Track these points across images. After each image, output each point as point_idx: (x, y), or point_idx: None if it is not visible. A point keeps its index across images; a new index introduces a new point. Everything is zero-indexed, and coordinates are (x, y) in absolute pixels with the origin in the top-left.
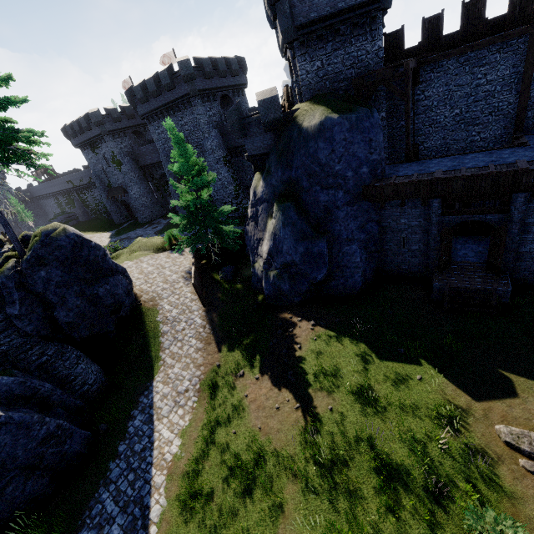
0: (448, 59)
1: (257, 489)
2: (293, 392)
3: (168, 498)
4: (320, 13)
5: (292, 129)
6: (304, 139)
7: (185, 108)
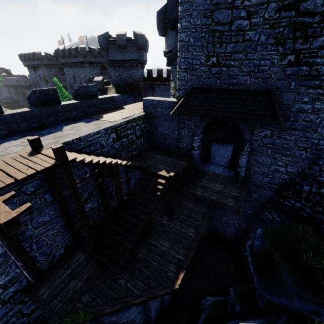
0: (161, 85)
1: None
2: None
3: None
4: (118, 58)
5: (105, 94)
6: None
7: (81, 67)
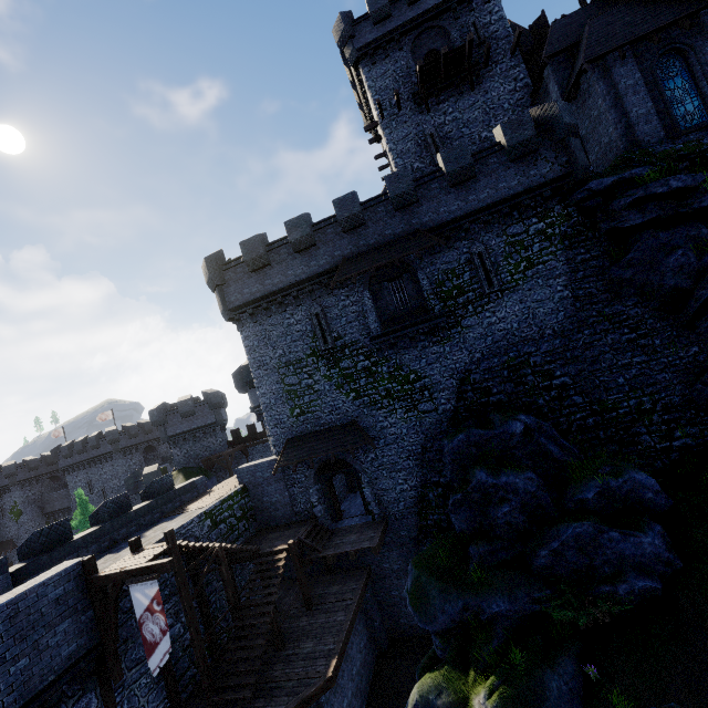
0: (259, 445)
1: None
2: None
3: None
4: (183, 430)
5: None
6: None
7: (107, 461)
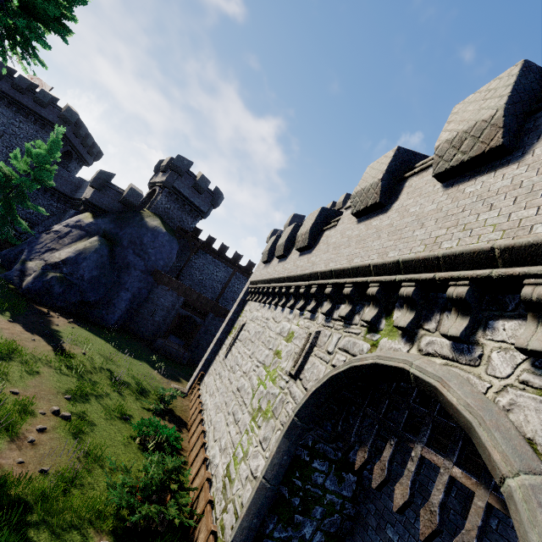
0: (210, 255)
1: (14, 361)
2: (50, 339)
3: None
4: (184, 193)
5: (137, 215)
6: (141, 224)
7: (35, 123)
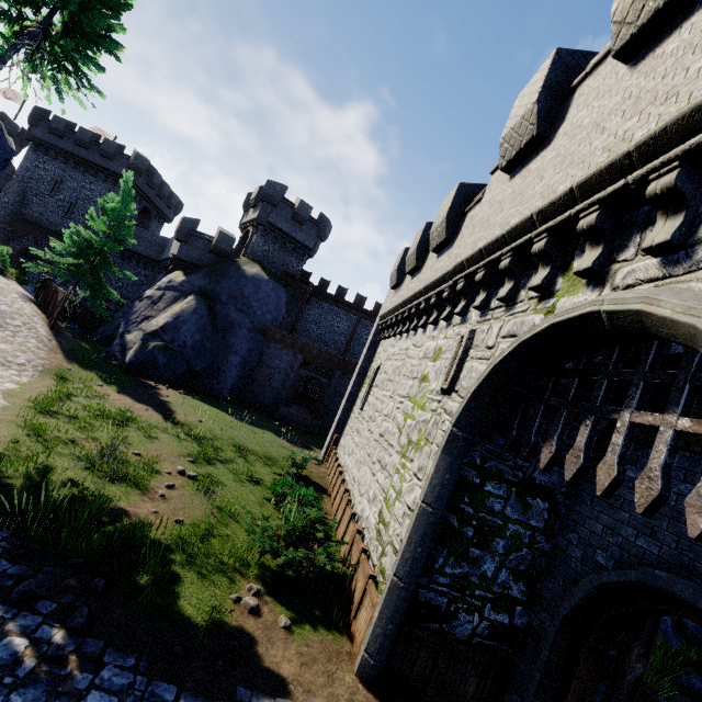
0: (326, 303)
1: (131, 428)
2: (163, 409)
3: (13, 403)
4: (283, 228)
5: (233, 264)
6: (239, 274)
7: (105, 181)
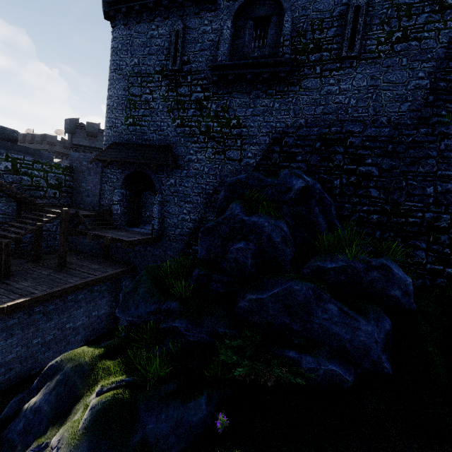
0: None
1: None
2: None
3: None
4: (85, 144)
5: None
6: None
7: None
